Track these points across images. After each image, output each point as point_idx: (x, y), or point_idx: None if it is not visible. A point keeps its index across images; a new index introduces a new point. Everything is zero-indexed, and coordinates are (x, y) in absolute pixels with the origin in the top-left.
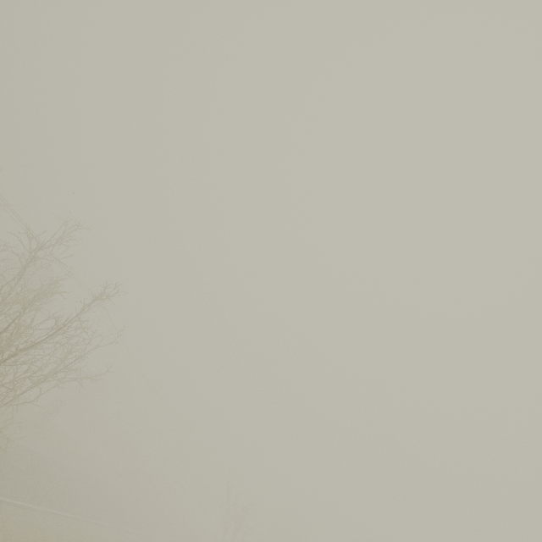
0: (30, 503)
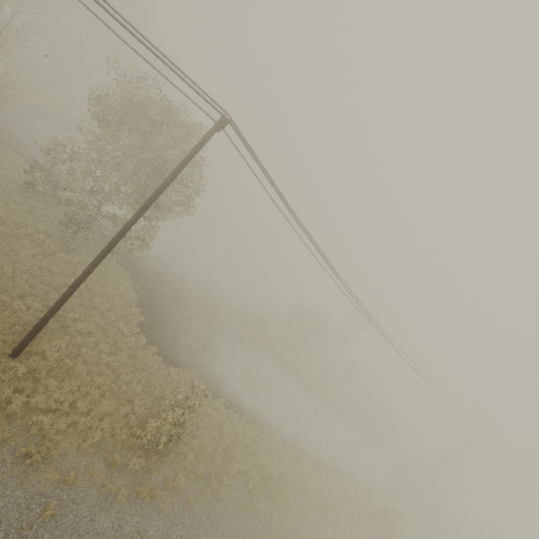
0: None
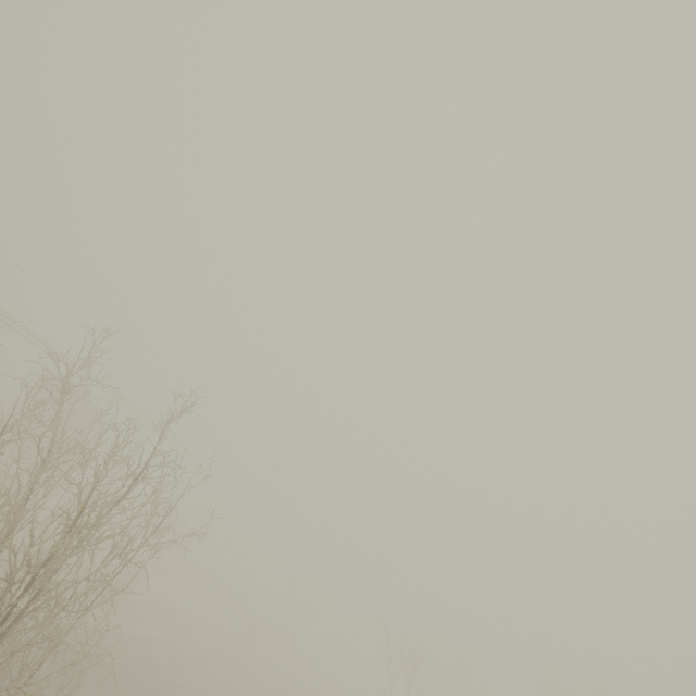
0: None
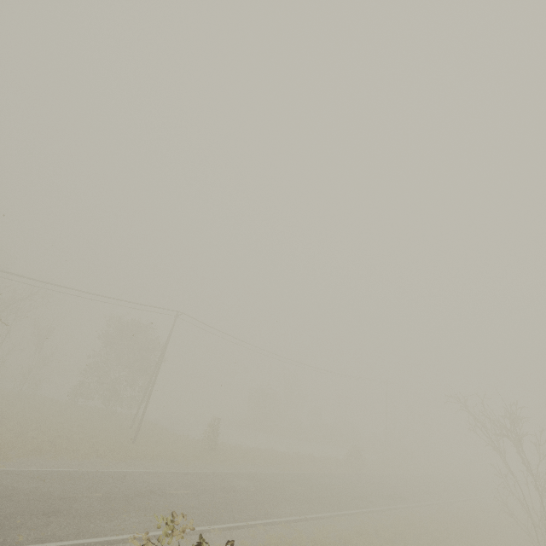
0: (198, 526)
